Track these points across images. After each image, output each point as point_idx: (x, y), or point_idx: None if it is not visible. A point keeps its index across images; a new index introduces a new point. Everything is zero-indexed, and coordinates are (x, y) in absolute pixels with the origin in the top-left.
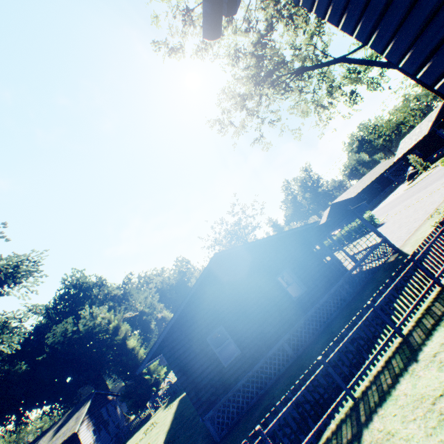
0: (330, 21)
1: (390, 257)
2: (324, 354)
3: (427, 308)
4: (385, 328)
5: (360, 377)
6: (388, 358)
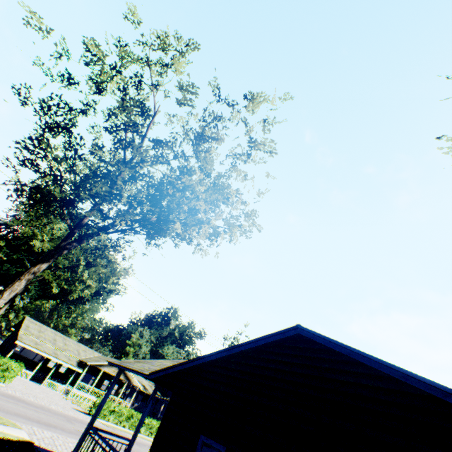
0: None
1: None
2: None
3: None
4: None
5: None
6: None
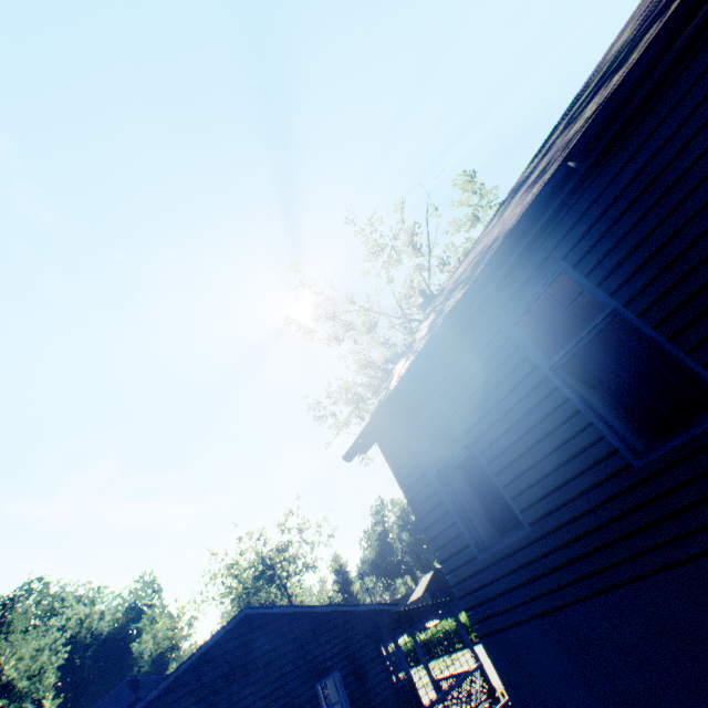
0: (410, 506)
1: (484, 701)
2: None
3: None
4: None
5: None
6: None
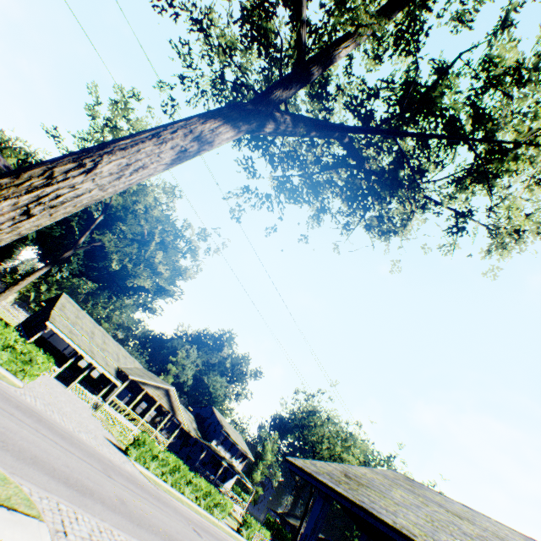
0: None
1: None
2: None
3: None
4: None
5: None
6: None
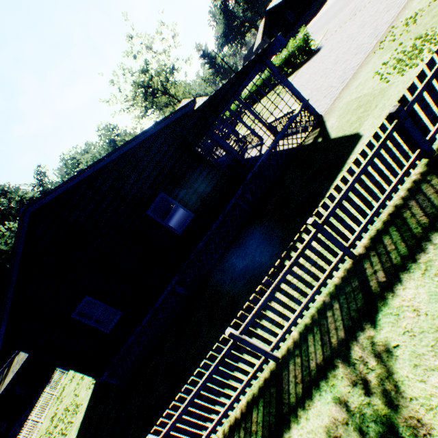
0: None
1: (310, 134)
2: (155, 432)
3: (322, 310)
4: (253, 357)
5: (211, 432)
6: (252, 400)
